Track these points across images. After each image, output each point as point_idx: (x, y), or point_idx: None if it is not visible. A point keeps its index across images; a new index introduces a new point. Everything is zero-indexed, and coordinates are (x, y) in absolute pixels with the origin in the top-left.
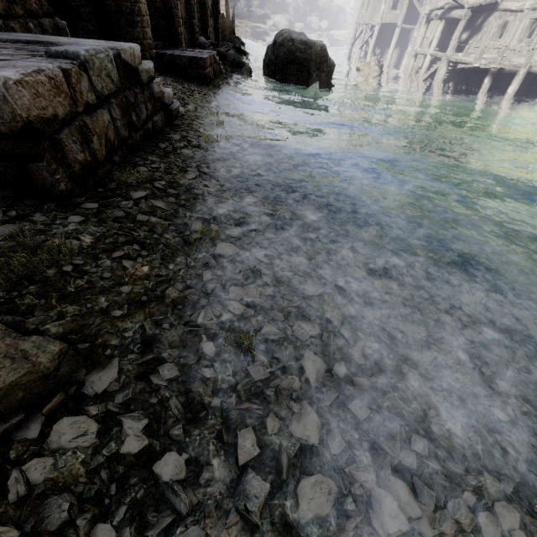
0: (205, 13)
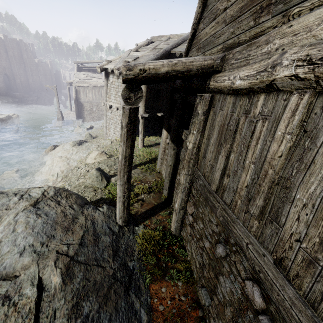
0: (42, 85)
